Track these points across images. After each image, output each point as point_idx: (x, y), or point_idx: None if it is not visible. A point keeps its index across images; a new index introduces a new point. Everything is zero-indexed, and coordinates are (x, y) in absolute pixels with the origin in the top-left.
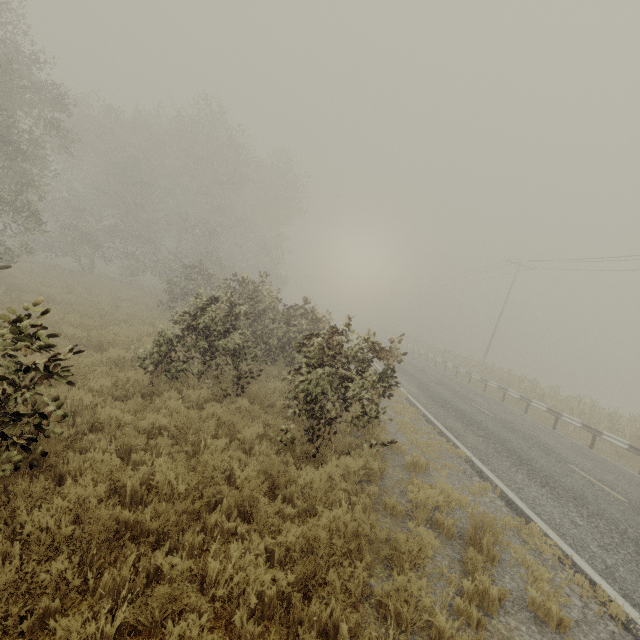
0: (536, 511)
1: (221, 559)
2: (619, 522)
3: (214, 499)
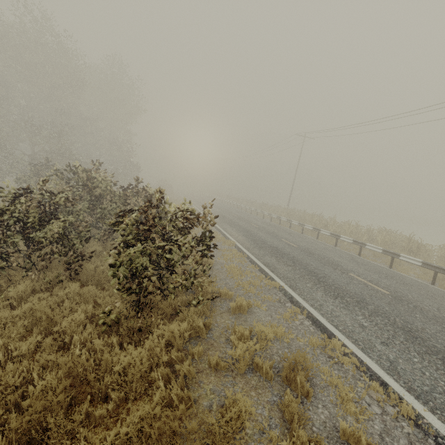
0: (334, 323)
1: None
2: (389, 314)
3: None
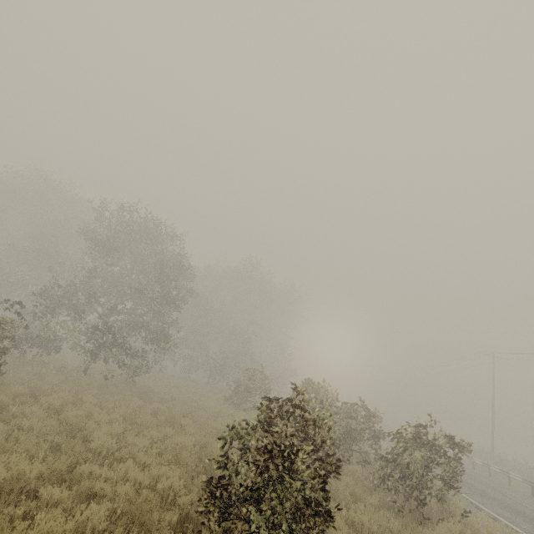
0: None
1: None
2: None
3: None
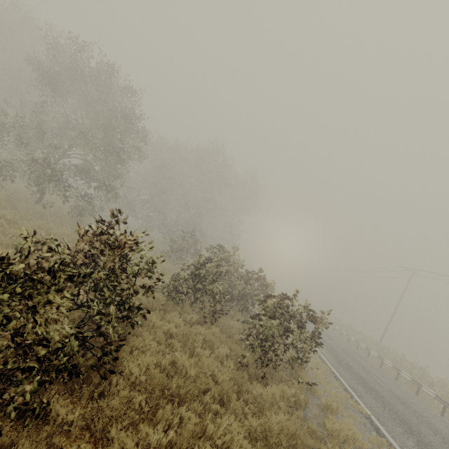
0: None
1: (214, 424)
2: None
3: (204, 387)
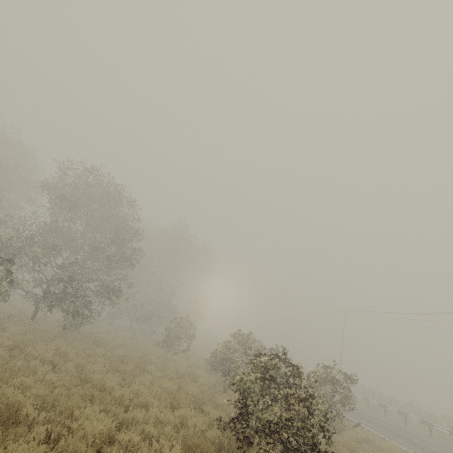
0: None
1: None
2: None
3: None
